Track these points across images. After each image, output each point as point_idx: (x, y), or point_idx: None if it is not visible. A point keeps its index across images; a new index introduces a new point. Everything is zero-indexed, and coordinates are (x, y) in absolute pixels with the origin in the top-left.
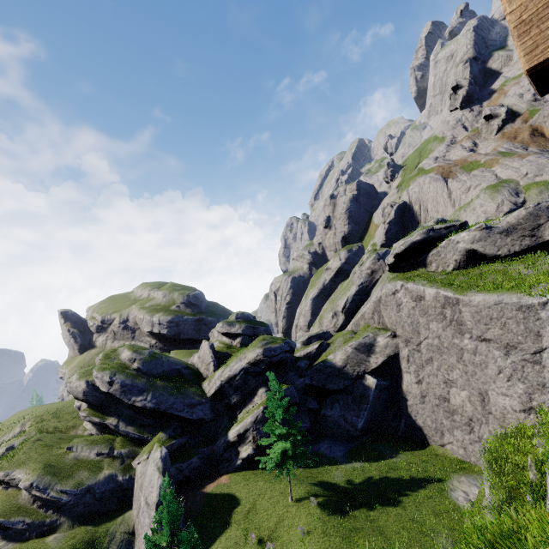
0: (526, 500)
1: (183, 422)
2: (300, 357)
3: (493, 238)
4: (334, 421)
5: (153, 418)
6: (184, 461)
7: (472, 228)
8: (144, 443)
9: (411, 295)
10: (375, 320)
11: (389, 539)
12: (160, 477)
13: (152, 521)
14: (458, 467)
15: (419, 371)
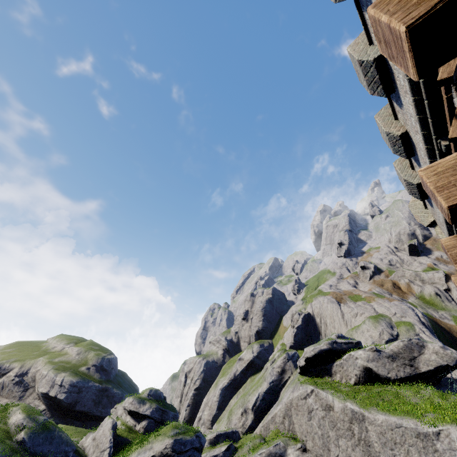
0: None
1: None
2: None
3: (383, 360)
4: None
5: None
6: None
7: (366, 348)
8: None
9: (321, 402)
10: (285, 425)
11: None
12: None
13: None
14: None
15: None
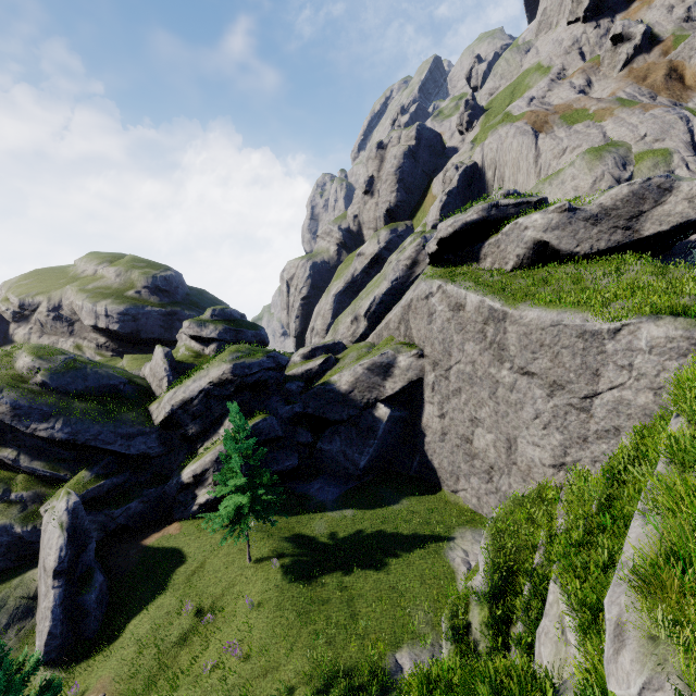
0: (523, 588)
1: (119, 456)
2: (293, 376)
3: (575, 226)
4: (333, 457)
5: (75, 450)
6: (118, 506)
7: (550, 208)
8: (62, 483)
9: (449, 302)
10: (401, 332)
11: (356, 614)
12: (62, 536)
13: (48, 592)
14: (467, 518)
15: (444, 404)
